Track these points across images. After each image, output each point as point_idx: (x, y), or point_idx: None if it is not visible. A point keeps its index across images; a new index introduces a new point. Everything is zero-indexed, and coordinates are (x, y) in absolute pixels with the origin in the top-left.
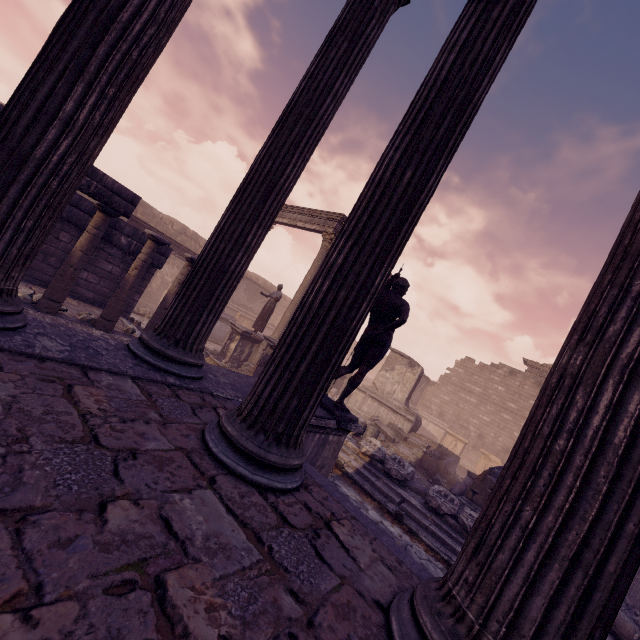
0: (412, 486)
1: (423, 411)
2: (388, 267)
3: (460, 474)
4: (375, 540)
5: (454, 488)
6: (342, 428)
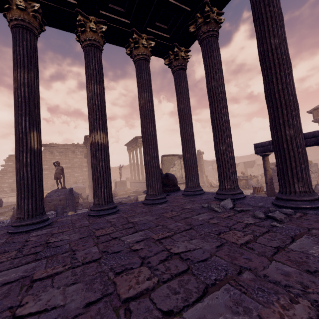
0: None
1: (0, 195)
2: None
3: None
4: None
5: None
6: None
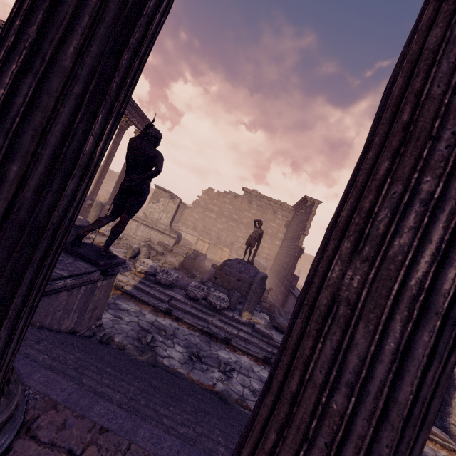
0: (177, 284)
1: (183, 227)
2: (106, 122)
3: (207, 263)
4: (129, 449)
5: (204, 278)
6: (109, 274)
